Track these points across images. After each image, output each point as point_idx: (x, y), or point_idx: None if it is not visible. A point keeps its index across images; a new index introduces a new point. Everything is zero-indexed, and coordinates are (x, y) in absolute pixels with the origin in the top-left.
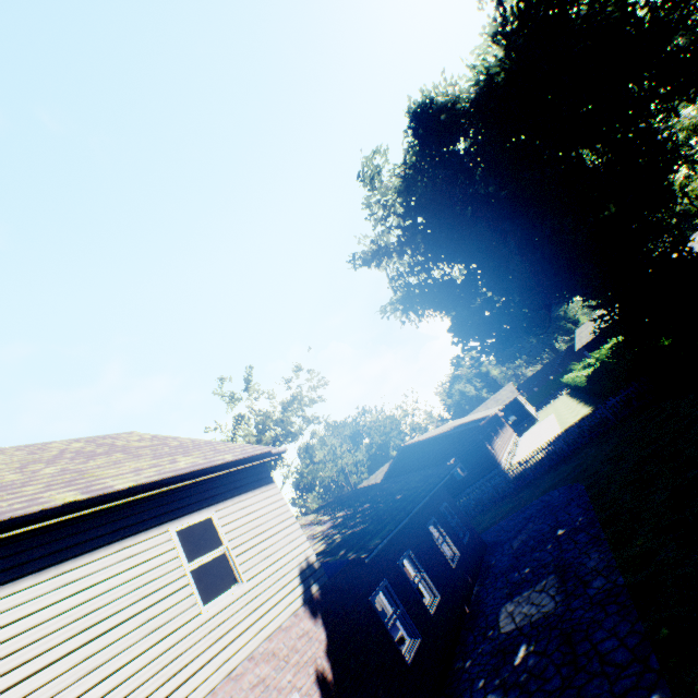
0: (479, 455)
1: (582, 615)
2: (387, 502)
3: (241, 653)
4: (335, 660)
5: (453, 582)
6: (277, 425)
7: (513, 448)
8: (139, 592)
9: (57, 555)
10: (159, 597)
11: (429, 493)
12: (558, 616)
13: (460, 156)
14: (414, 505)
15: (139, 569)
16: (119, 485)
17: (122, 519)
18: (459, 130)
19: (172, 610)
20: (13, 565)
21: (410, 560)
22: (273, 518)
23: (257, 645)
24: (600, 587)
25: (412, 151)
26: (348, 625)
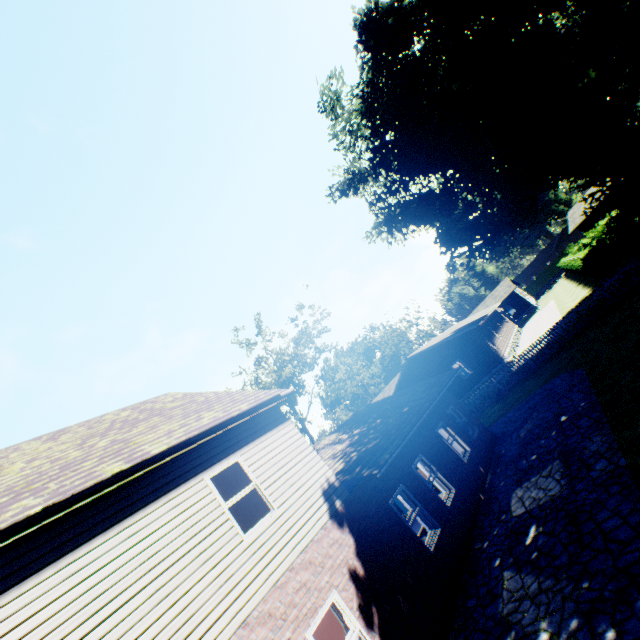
0: (481, 354)
1: (586, 497)
2: (395, 416)
3: (282, 566)
4: (364, 559)
5: (466, 476)
6: (293, 360)
7: (515, 341)
8: (188, 533)
9: (117, 516)
10: (206, 533)
11: (432, 403)
12: (564, 499)
13: (416, 59)
14: (419, 417)
15: (185, 515)
16: (154, 451)
17: (163, 477)
18: (410, 30)
19: (219, 542)
20: (85, 529)
21: (423, 463)
22: (292, 451)
23: (295, 557)
24: (602, 469)
25: (367, 66)
26: (372, 528)
